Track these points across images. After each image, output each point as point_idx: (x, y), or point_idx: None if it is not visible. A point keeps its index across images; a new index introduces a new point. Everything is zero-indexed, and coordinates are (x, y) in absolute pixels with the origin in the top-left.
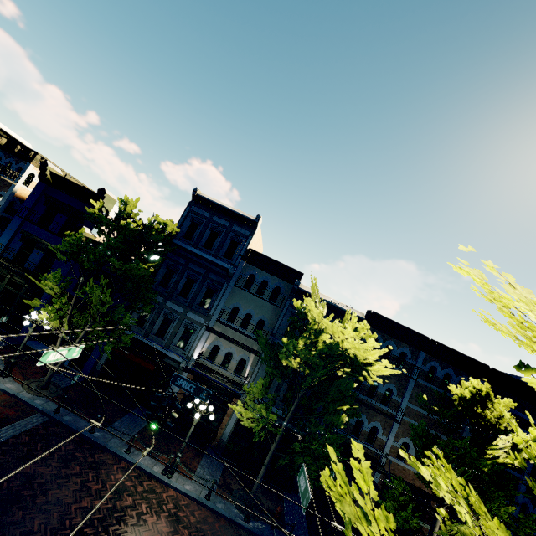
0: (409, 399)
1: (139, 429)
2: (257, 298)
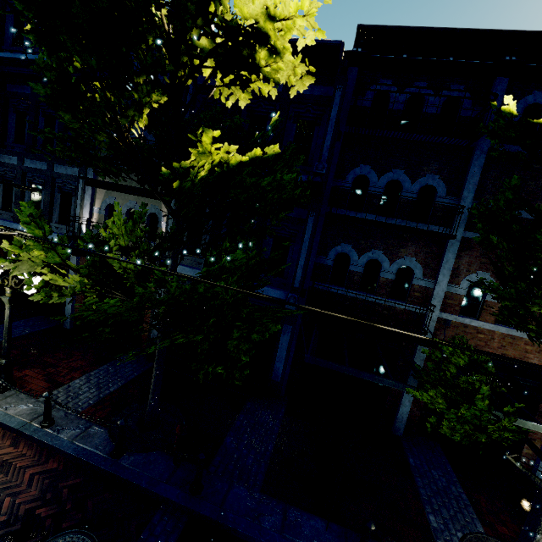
0: (478, 194)
1: (1, 340)
2: None
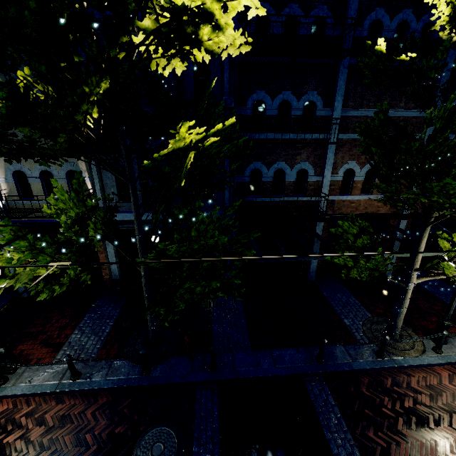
0: (344, 103)
1: None
2: None
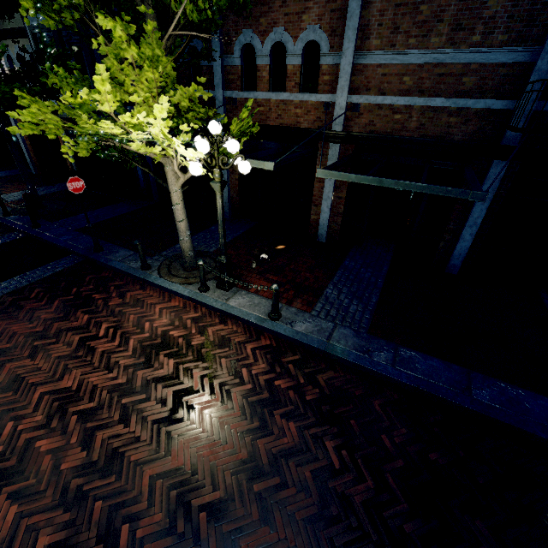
0: None
1: None
2: None
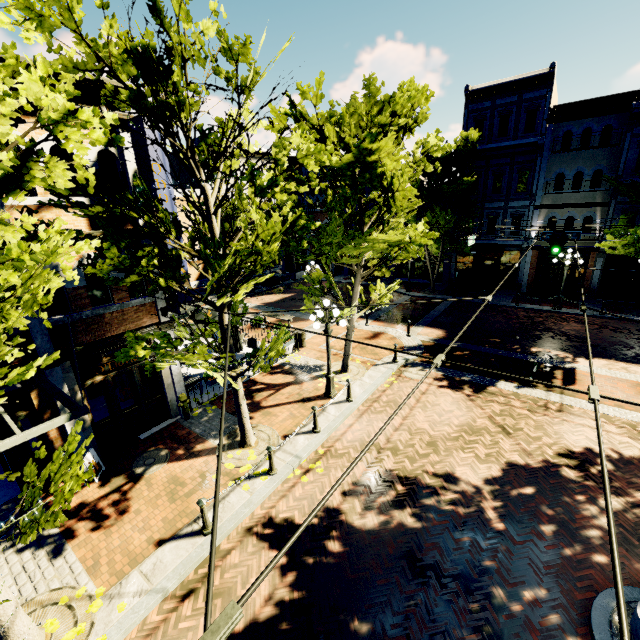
0: None
1: (512, 297)
2: (582, 152)
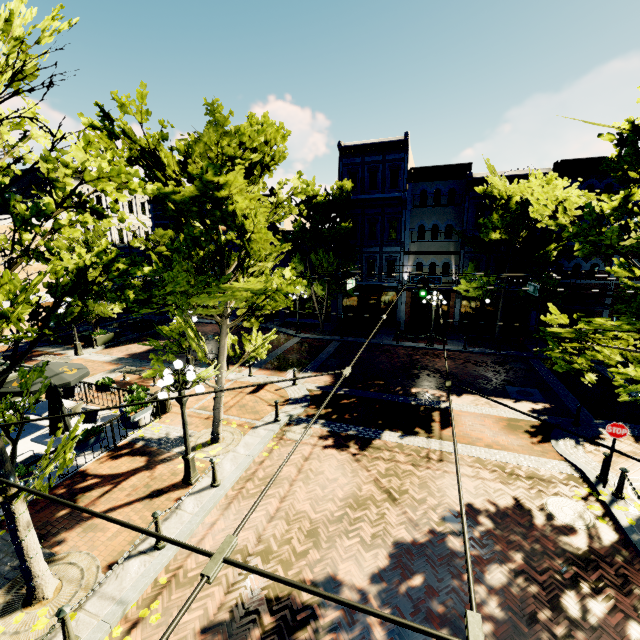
0: None
1: (393, 335)
2: (436, 208)
